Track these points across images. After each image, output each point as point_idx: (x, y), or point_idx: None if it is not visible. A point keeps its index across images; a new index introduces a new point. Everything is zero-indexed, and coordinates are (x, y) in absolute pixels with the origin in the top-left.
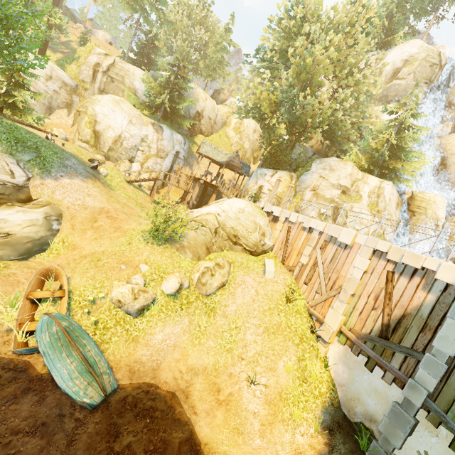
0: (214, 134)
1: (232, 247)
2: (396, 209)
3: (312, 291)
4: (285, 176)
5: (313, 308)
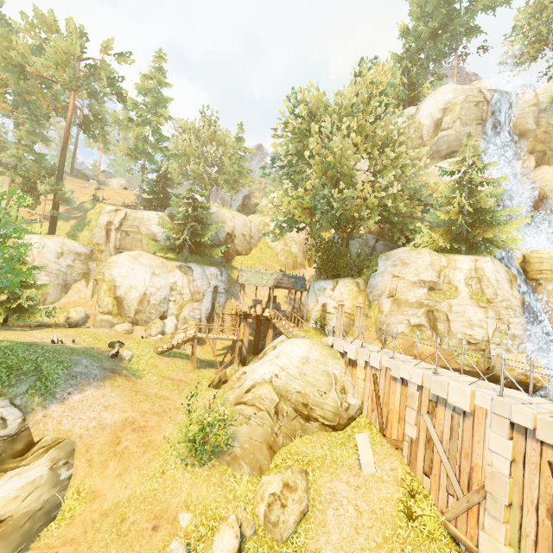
0: (253, 249)
1: (304, 427)
2: (511, 288)
3: (440, 489)
4: (349, 286)
5: (453, 524)
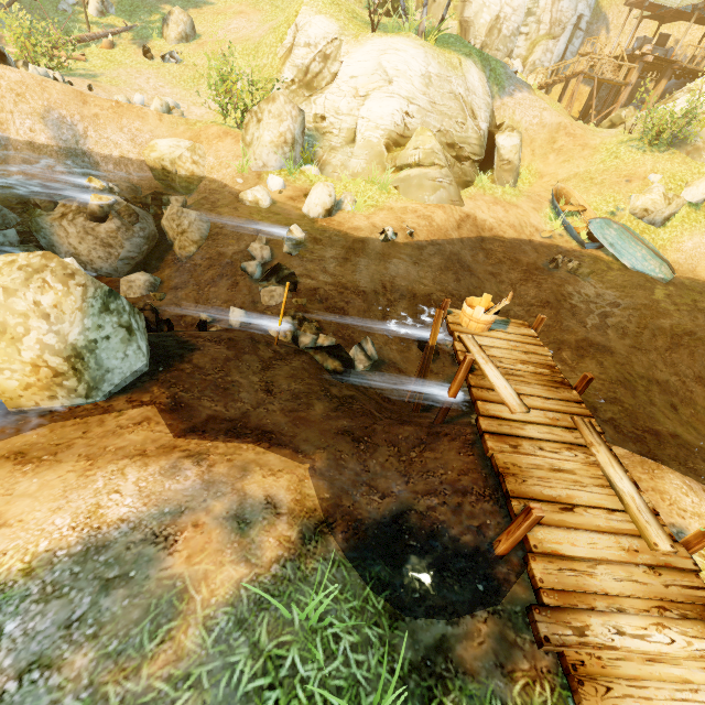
0: None
1: None
2: None
3: None
4: None
5: None
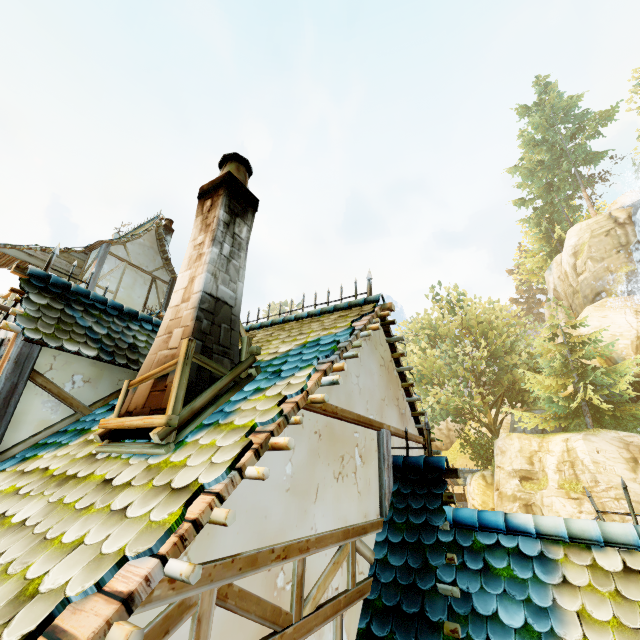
0: (455, 441)
1: None
2: (633, 470)
3: None
4: (477, 479)
5: None
